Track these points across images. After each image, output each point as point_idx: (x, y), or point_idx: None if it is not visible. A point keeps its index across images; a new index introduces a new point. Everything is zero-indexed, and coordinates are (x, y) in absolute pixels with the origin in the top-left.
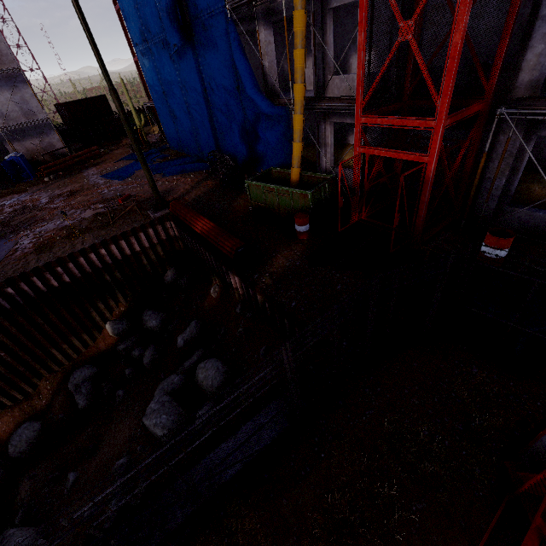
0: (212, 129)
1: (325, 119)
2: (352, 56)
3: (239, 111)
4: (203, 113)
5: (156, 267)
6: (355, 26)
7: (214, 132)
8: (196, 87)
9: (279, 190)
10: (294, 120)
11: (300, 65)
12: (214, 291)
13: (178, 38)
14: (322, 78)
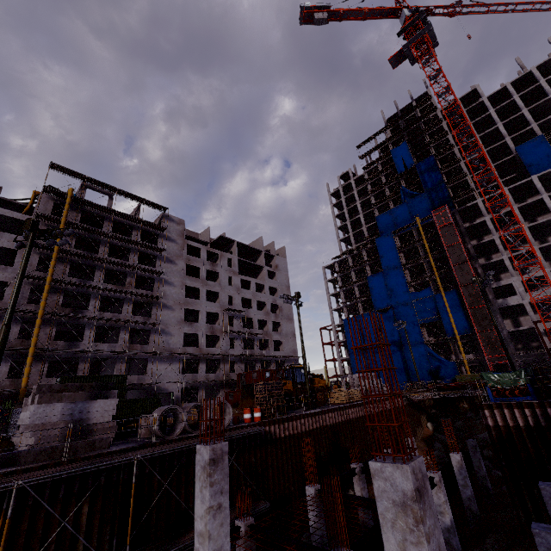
0: (406, 375)
1: (461, 366)
2: (452, 355)
3: (427, 365)
4: (401, 370)
5: (428, 409)
6: (450, 348)
7: (408, 376)
8: (399, 362)
9: (470, 375)
10: (464, 360)
11: (462, 350)
12: (465, 405)
13: (396, 348)
14: (458, 356)
